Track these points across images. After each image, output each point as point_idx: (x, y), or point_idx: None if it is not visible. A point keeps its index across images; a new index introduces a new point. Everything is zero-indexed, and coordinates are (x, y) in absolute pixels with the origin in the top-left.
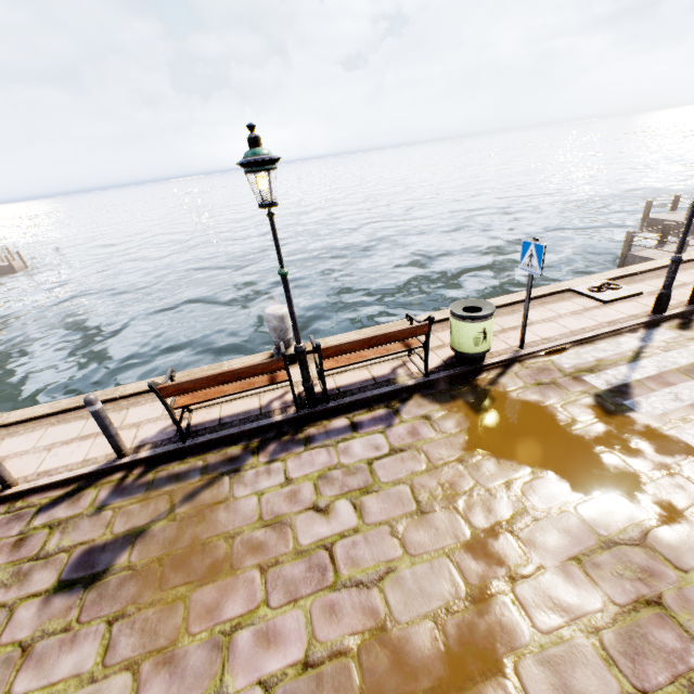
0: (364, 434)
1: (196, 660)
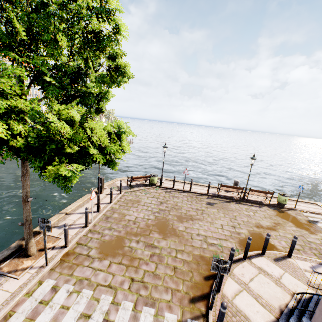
0: (254, 207)
1: (231, 216)
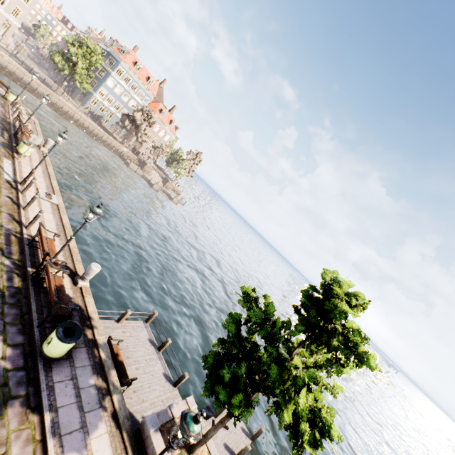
0: None
1: None
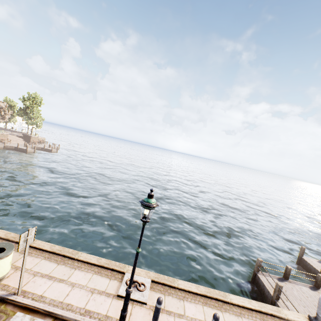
0: None
1: None
